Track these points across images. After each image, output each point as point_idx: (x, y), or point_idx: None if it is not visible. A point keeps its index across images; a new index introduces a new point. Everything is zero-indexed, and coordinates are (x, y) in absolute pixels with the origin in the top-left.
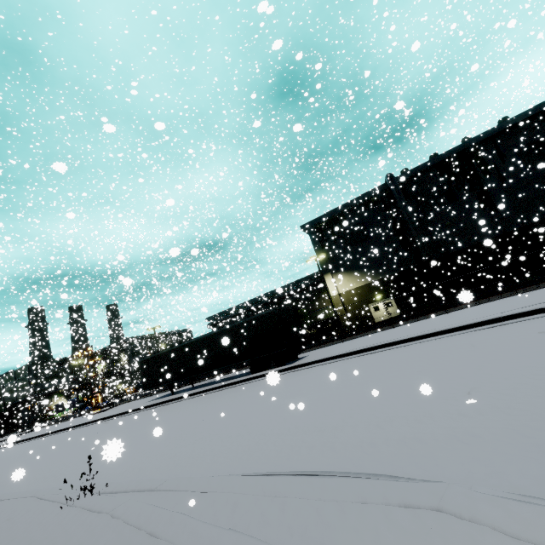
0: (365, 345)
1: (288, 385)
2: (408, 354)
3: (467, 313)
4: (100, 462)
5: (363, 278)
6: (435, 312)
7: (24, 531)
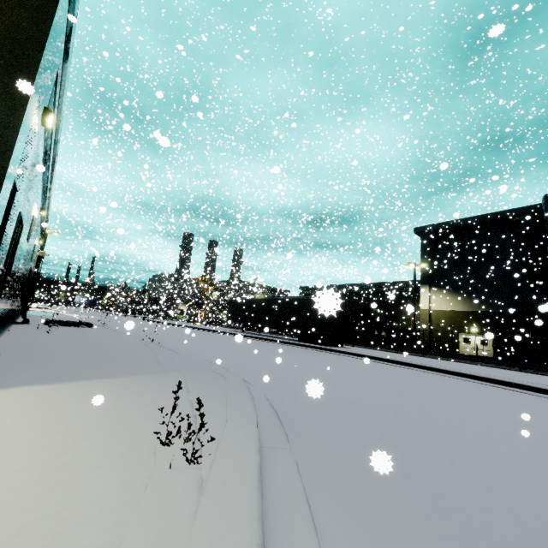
0: (390, 357)
1: (302, 354)
2: (398, 372)
3: (515, 374)
4: (172, 341)
5: (464, 304)
6: (509, 366)
7: (124, 342)
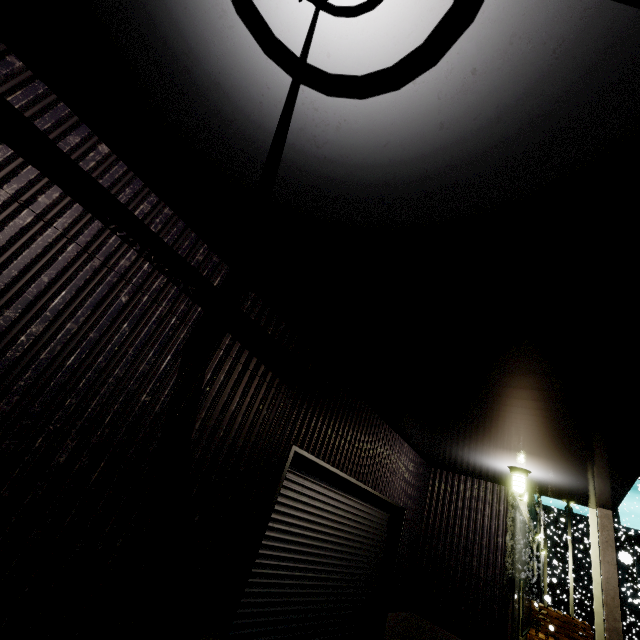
0: None
1: None
2: None
3: None
4: None
5: None
6: None
7: None
